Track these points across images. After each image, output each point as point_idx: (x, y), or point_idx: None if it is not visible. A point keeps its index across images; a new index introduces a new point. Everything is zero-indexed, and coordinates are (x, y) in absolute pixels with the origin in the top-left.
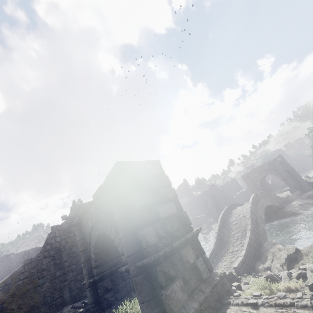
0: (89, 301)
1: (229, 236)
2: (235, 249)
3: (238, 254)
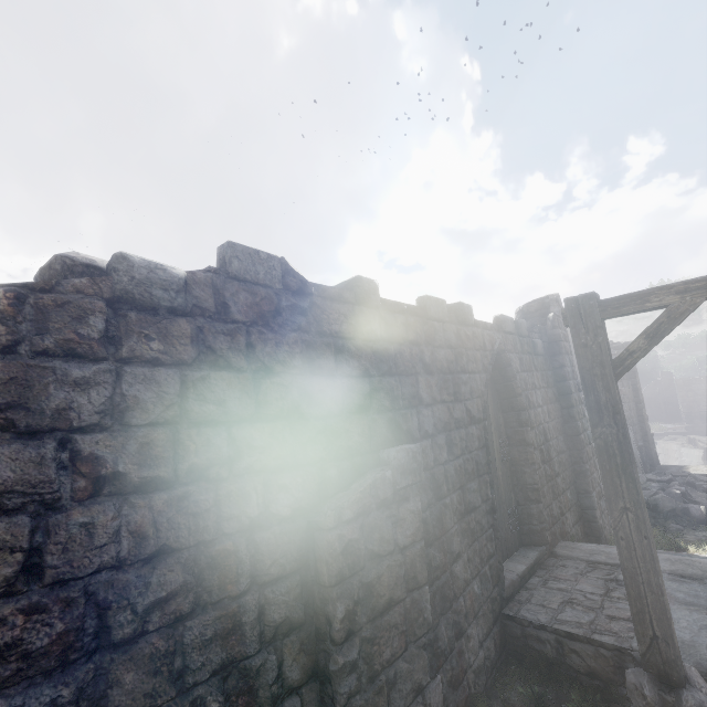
0: None
1: None
2: None
3: None
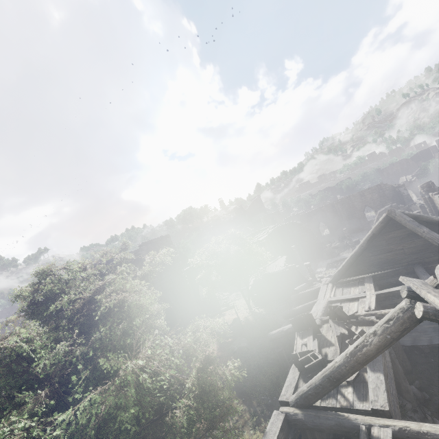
0: None
1: None
2: None
3: None
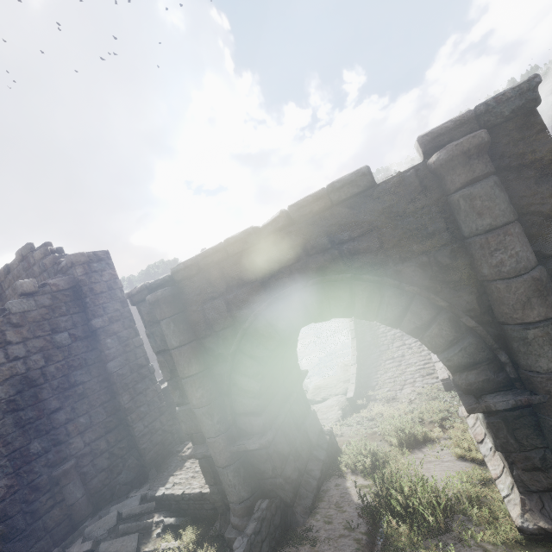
0: (236, 498)
1: (376, 335)
2: (398, 353)
3: (408, 360)
